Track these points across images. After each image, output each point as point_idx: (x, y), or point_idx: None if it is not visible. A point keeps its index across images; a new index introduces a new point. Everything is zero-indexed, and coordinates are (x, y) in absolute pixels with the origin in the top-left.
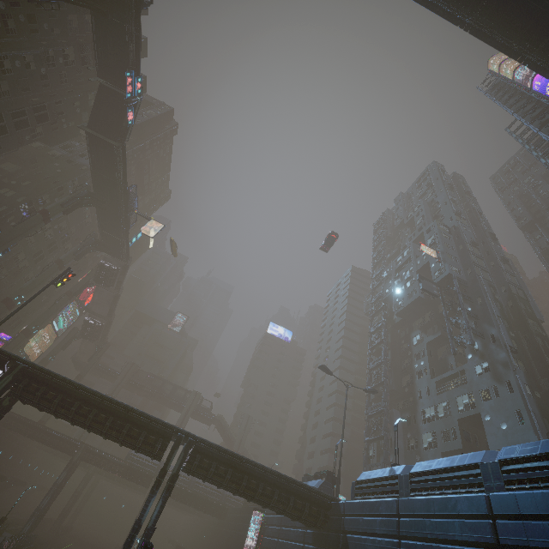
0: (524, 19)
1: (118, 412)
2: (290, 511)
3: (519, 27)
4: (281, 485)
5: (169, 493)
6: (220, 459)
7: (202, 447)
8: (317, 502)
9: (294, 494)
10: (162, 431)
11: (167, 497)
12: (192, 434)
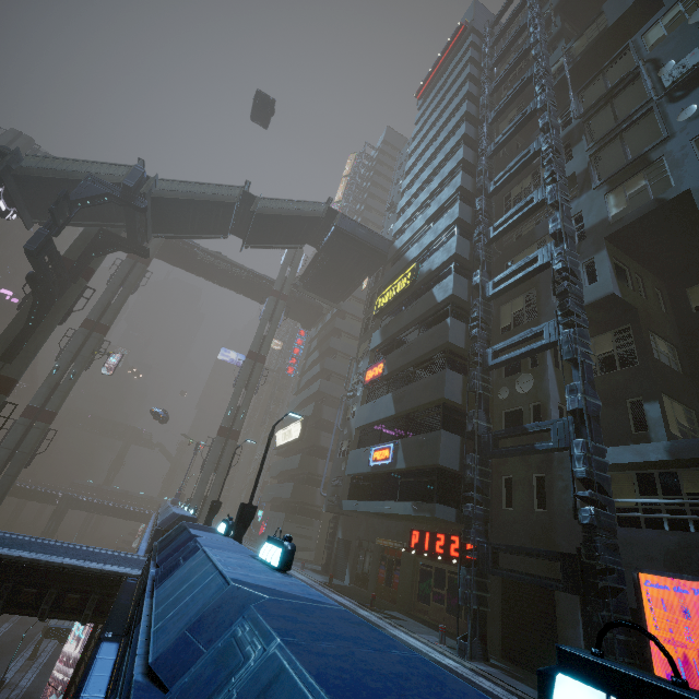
0: (222, 281)
1: (25, 488)
2: (129, 519)
3: (222, 283)
4: (123, 510)
5: (59, 519)
6: (87, 502)
7: (76, 498)
8: (144, 514)
9: (131, 512)
10: (52, 494)
11: (59, 520)
12: (68, 494)
